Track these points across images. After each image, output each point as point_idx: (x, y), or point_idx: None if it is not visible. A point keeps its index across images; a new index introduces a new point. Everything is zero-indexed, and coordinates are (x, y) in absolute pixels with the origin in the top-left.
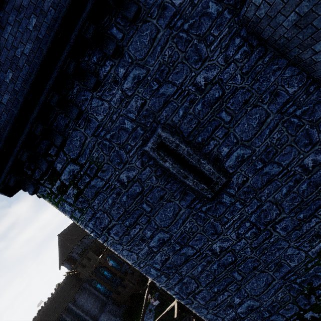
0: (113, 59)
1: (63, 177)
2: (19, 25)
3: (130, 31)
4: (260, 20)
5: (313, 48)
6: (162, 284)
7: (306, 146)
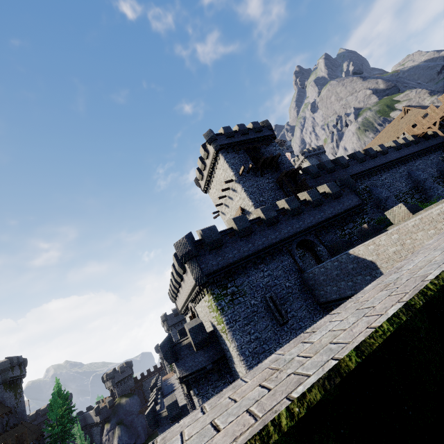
0: (264, 265)
1: (229, 290)
2: (246, 243)
3: (272, 261)
4: (305, 279)
5: (315, 292)
6: (248, 362)
7: (312, 320)
